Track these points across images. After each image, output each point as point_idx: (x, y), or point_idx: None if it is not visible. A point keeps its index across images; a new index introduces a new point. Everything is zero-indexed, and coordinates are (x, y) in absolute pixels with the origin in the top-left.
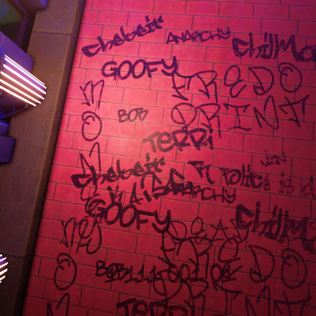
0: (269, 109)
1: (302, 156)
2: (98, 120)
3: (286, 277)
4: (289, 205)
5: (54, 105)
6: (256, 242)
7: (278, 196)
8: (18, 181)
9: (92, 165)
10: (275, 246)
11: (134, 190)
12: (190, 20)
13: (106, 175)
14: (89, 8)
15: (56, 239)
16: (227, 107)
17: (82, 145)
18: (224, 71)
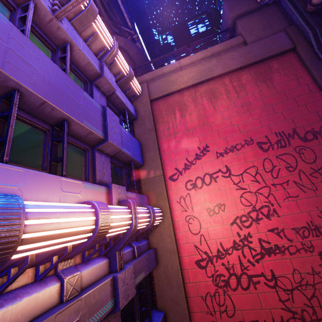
0: (304, 178)
1: None
2: (196, 219)
3: None
4: None
5: (169, 220)
6: None
7: None
8: (167, 276)
9: (204, 250)
10: None
11: (240, 261)
12: (225, 140)
13: (217, 255)
14: (163, 153)
15: (202, 311)
16: (275, 186)
17: (193, 239)
18: (261, 164)
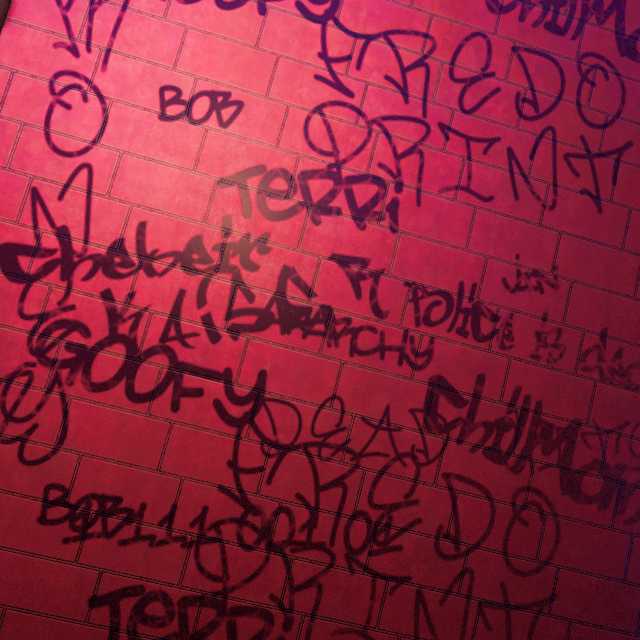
0: (543, 158)
1: (595, 281)
2: (97, 103)
3: (513, 550)
4: (548, 389)
5: None
6: (462, 467)
7: (528, 367)
8: None
9: (64, 224)
10: (501, 479)
11: (176, 308)
12: None
13: (104, 259)
14: None
15: None
16: (447, 136)
17: (40, 164)
18: (454, 43)
